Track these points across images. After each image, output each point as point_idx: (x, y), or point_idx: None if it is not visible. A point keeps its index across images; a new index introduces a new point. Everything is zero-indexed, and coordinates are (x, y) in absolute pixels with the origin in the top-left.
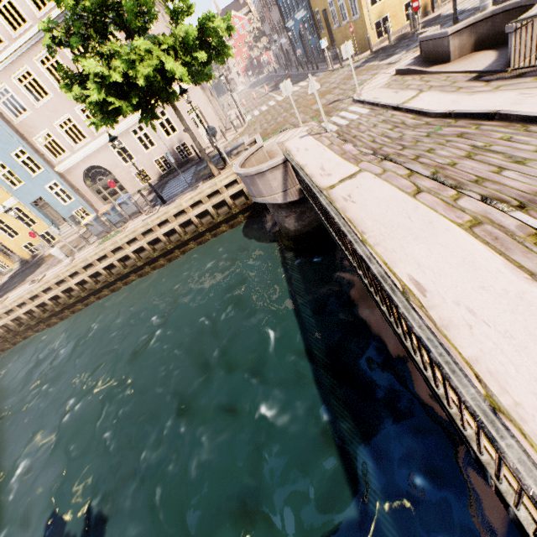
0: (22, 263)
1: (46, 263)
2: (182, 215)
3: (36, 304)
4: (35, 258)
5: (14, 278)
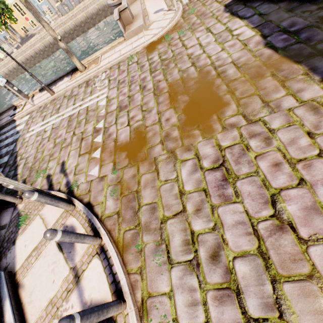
0: (21, 39)
1: (38, 33)
2: (98, 1)
3: (43, 43)
4: (28, 36)
5: (22, 43)
